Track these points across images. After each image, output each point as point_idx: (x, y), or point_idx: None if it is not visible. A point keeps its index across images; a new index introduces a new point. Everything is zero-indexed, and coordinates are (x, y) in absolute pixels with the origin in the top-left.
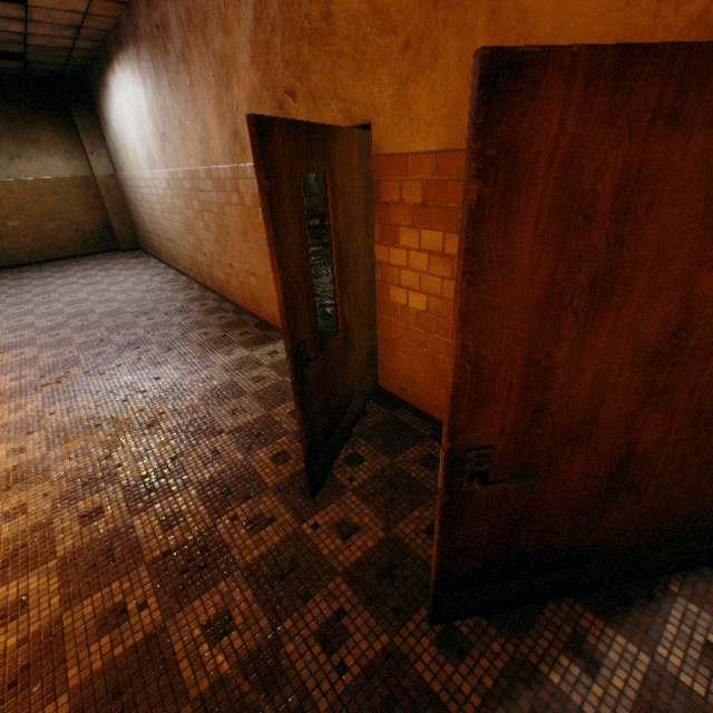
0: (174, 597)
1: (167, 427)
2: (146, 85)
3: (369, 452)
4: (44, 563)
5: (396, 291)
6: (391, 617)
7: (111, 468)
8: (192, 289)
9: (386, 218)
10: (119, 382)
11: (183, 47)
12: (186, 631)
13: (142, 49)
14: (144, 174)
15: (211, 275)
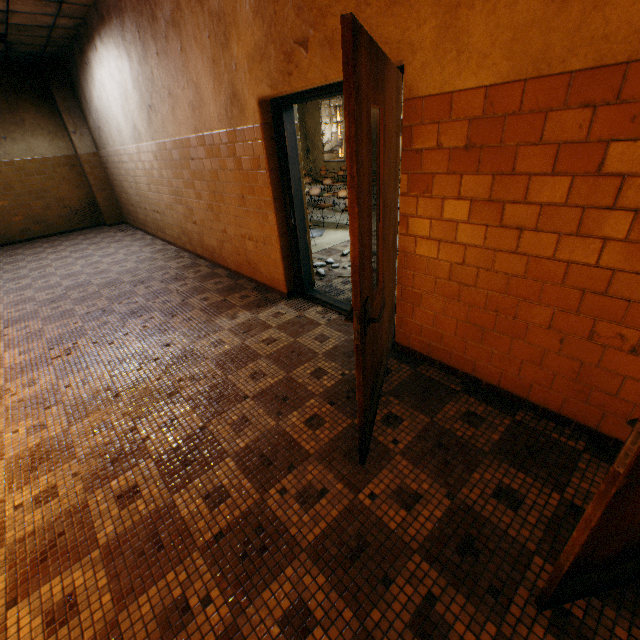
0: (238, 588)
1: (188, 394)
2: (131, 57)
3: (405, 412)
4: (85, 553)
5: (424, 244)
6: (489, 601)
7: (139, 441)
8: (182, 257)
9: (416, 167)
10: (130, 351)
11: (173, 10)
12: (262, 629)
13: (126, 20)
14: (128, 149)
15: (201, 243)
